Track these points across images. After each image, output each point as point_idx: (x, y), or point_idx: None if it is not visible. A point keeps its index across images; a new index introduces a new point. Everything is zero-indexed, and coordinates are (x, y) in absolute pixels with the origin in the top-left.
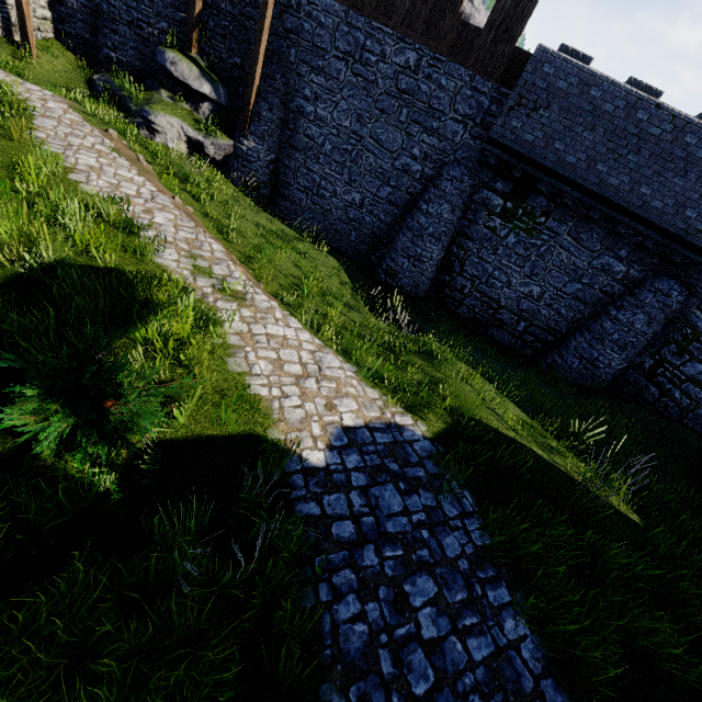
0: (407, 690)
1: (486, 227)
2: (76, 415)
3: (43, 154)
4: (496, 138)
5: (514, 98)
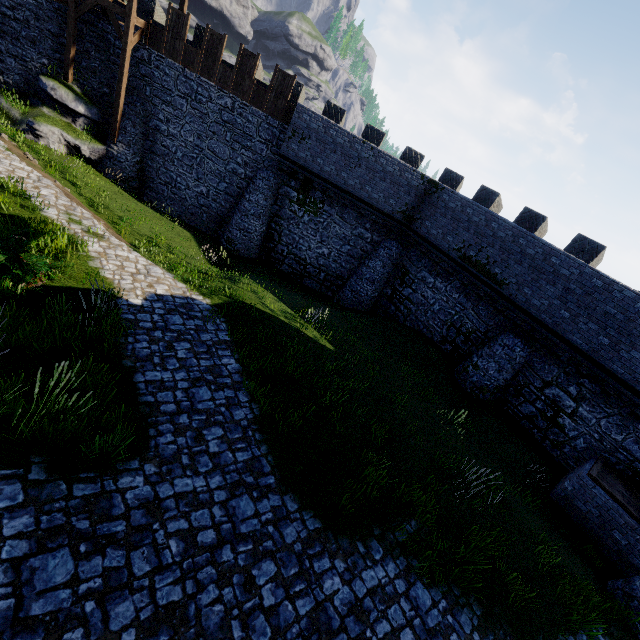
0: (165, 367)
1: (290, 210)
2: (8, 256)
3: None
4: (284, 155)
5: (291, 131)
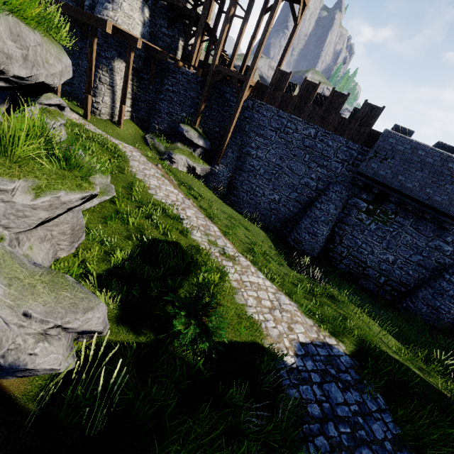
0: None
1: (356, 218)
2: (197, 326)
3: (136, 180)
4: (362, 172)
5: (372, 153)
